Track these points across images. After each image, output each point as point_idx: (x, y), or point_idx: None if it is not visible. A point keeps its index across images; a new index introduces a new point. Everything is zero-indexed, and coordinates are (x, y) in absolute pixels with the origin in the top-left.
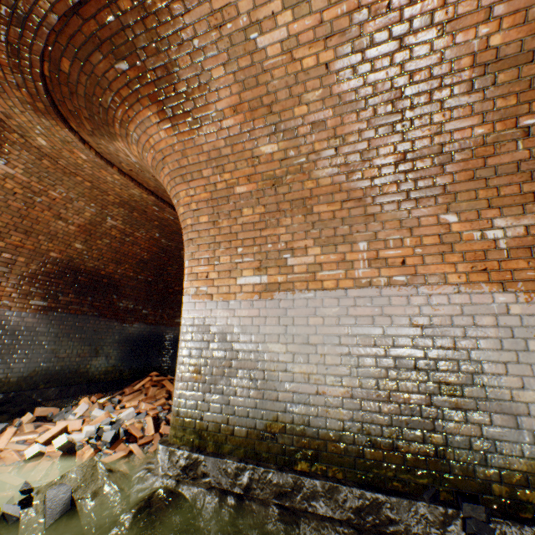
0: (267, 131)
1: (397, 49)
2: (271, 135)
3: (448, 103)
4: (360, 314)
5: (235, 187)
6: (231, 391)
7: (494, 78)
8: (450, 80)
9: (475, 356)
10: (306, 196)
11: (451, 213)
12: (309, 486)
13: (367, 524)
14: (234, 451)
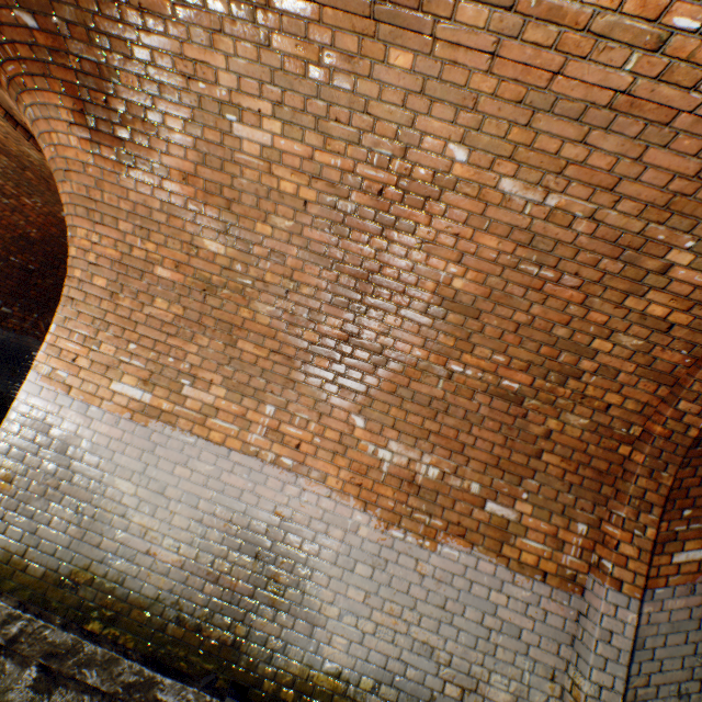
0: (218, 226)
1: (378, 235)
2: (222, 233)
3: (404, 312)
4: (233, 483)
5: (157, 265)
6: (46, 519)
7: (446, 314)
8: (413, 293)
9: (312, 563)
10: (237, 324)
11: (362, 417)
12: (89, 652)
13: (132, 700)
14: (18, 591)
